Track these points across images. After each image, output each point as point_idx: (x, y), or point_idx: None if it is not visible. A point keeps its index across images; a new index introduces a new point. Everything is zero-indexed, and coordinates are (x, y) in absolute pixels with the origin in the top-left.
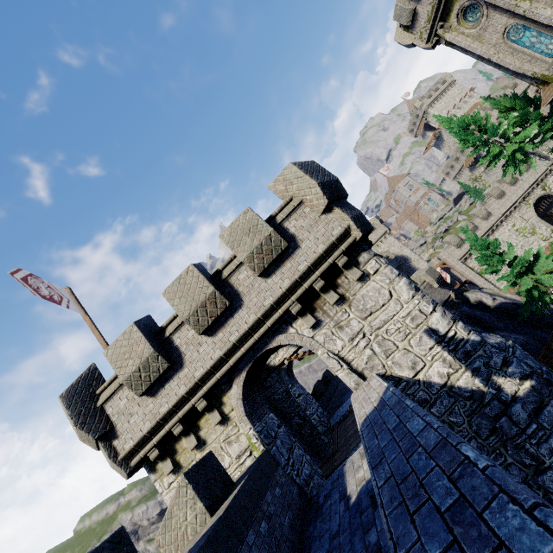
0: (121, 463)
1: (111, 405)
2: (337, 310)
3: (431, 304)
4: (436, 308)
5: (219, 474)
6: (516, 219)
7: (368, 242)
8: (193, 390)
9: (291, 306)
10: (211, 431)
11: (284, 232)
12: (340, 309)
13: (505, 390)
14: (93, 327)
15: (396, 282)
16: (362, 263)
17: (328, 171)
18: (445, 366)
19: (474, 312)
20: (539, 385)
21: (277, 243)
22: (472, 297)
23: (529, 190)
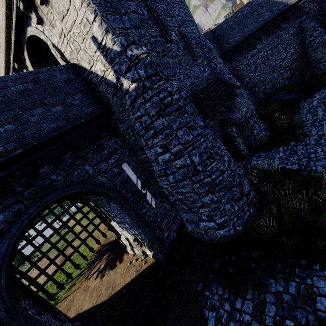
0: None
1: None
2: (47, 11)
3: (93, 14)
4: (96, 18)
5: None
6: None
7: None
8: (7, 57)
9: (18, 3)
10: None
11: None
12: (48, 10)
13: (123, 86)
14: None
15: None
16: None
17: None
18: (102, 66)
19: None
20: (138, 87)
21: None
22: None
23: None
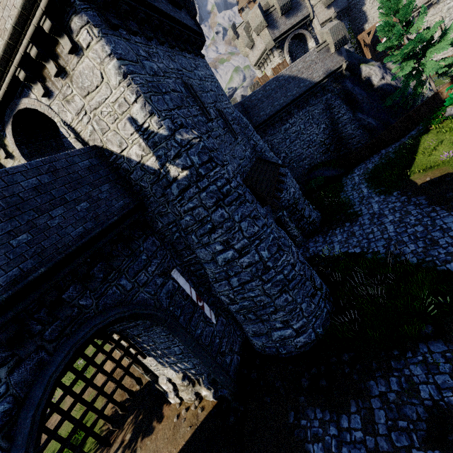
0: None
1: None
2: (62, 84)
3: (135, 94)
4: (139, 99)
5: None
6: None
7: None
8: None
9: (16, 72)
10: (6, 162)
11: None
12: (65, 83)
13: (170, 174)
14: None
15: (105, 64)
16: (75, 31)
17: None
18: (140, 150)
19: (353, 89)
20: (191, 175)
21: None
22: (365, 72)
23: None
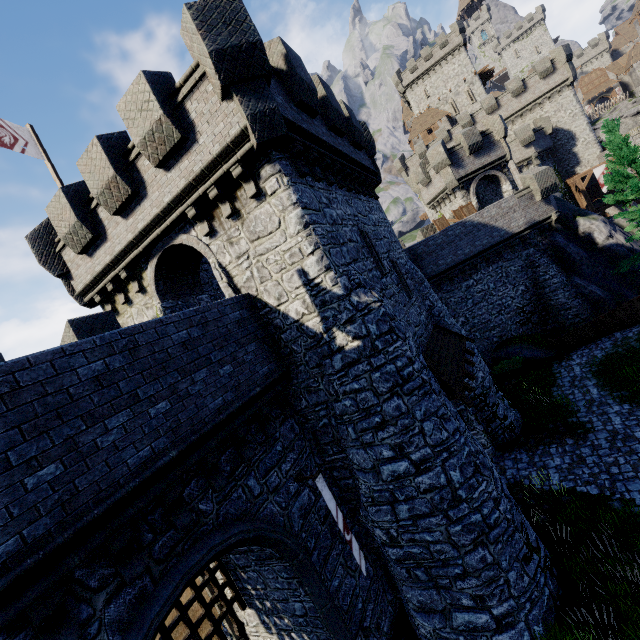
0: (77, 298)
1: (65, 254)
2: (231, 225)
3: (313, 246)
4: (316, 251)
5: (109, 327)
6: None
7: (295, 148)
8: (115, 261)
9: (187, 209)
10: (136, 296)
11: (185, 117)
12: (234, 225)
13: (336, 342)
14: (55, 177)
15: (287, 212)
16: (263, 178)
17: (251, 22)
18: (303, 307)
19: (567, 246)
20: (364, 348)
21: (169, 132)
22: (583, 226)
23: None
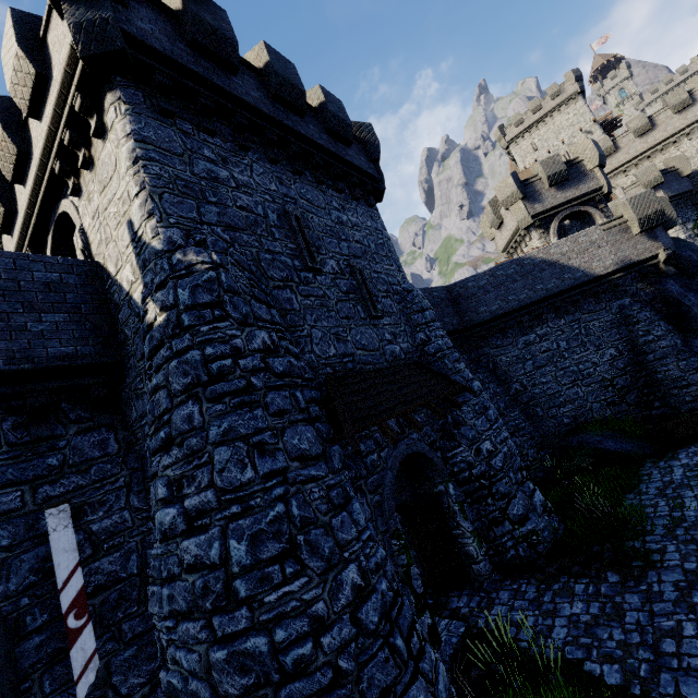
0: None
1: (4, 239)
2: (89, 178)
3: (139, 186)
4: (141, 192)
5: None
6: None
7: (155, 79)
8: (22, 238)
9: (54, 163)
10: None
11: (48, 53)
12: (91, 178)
13: (147, 316)
14: None
15: (120, 146)
16: (106, 110)
17: None
18: (131, 272)
19: (684, 297)
20: (167, 323)
21: (26, 68)
22: None
23: None
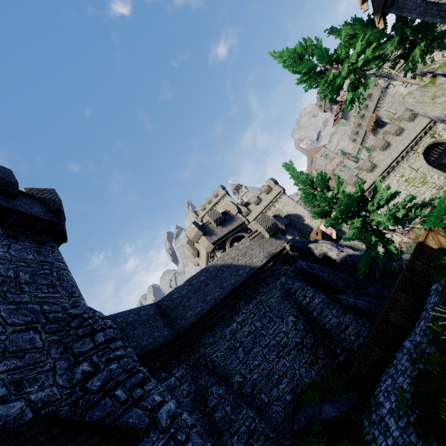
0: None
1: None
2: None
3: None
4: None
5: None
6: (404, 169)
7: None
8: None
9: None
10: None
11: None
12: None
13: None
14: None
15: None
16: None
17: None
18: None
19: (311, 267)
20: None
21: None
22: (316, 249)
23: (416, 139)
